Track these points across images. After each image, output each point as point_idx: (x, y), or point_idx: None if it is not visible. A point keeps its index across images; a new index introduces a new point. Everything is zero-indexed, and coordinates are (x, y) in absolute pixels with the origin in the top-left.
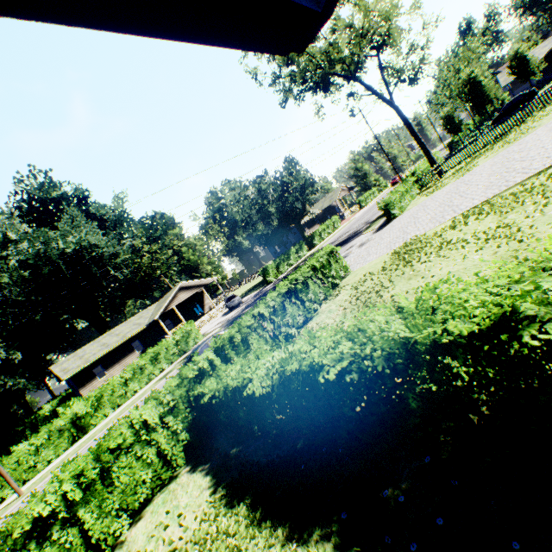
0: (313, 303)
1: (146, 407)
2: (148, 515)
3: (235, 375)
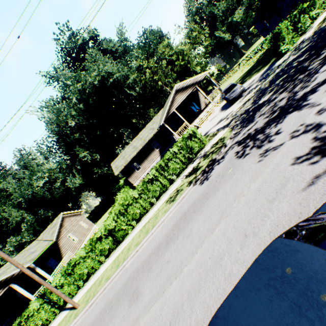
0: None
1: None
2: None
3: None
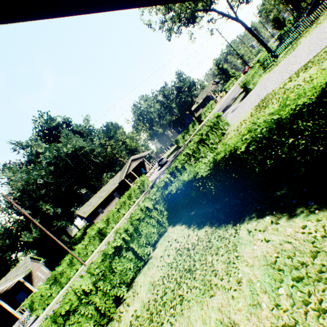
0: (213, 145)
1: (145, 201)
2: (159, 246)
3: (188, 175)
